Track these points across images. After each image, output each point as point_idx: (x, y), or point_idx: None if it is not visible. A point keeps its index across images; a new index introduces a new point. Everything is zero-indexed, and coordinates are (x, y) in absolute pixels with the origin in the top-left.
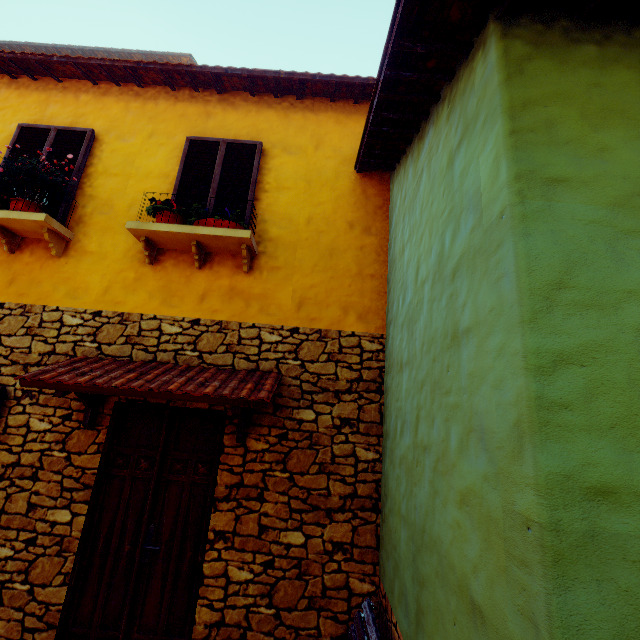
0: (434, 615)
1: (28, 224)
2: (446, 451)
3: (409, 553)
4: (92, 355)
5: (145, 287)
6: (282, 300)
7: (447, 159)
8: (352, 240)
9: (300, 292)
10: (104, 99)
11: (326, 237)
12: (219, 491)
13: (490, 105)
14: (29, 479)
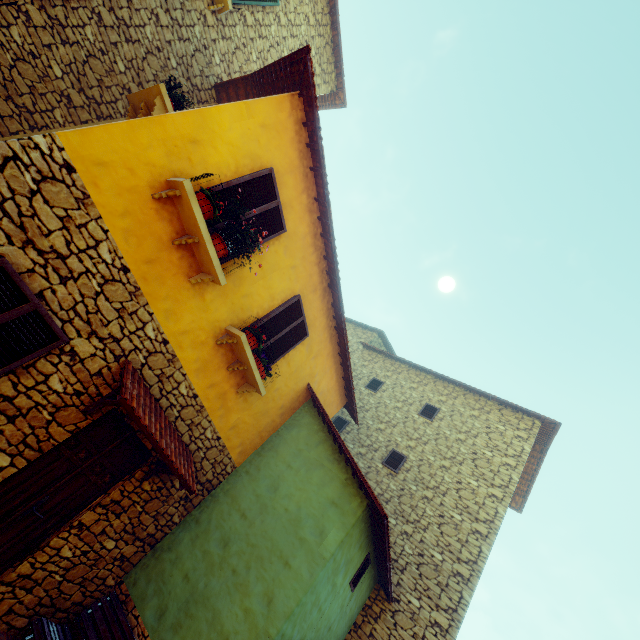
0: (193, 632)
1: (211, 267)
2: (248, 586)
3: (183, 596)
4: (135, 366)
5: (200, 352)
6: (231, 419)
7: (330, 495)
8: (275, 414)
9: (240, 421)
10: (307, 214)
11: (272, 404)
12: (106, 500)
13: (347, 523)
14: (7, 417)
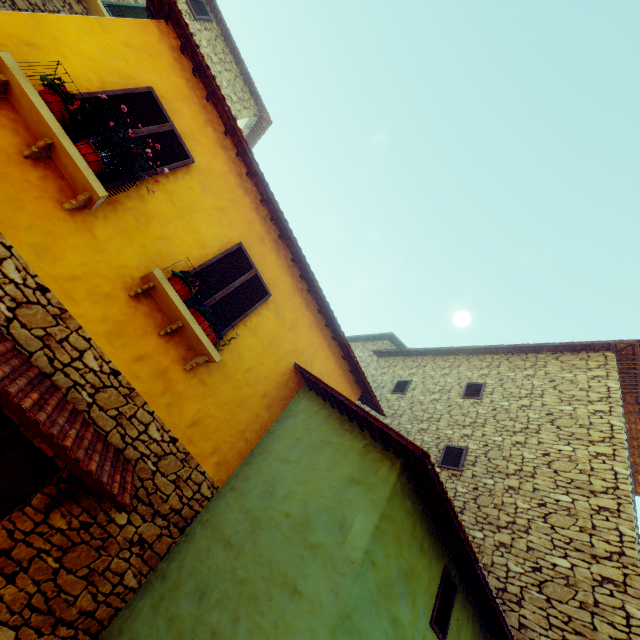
0: None
1: (81, 176)
2: None
3: None
4: None
5: (107, 308)
6: (187, 410)
7: (346, 473)
8: (258, 406)
9: (202, 414)
10: (220, 150)
11: (248, 390)
12: None
13: (378, 498)
14: None
